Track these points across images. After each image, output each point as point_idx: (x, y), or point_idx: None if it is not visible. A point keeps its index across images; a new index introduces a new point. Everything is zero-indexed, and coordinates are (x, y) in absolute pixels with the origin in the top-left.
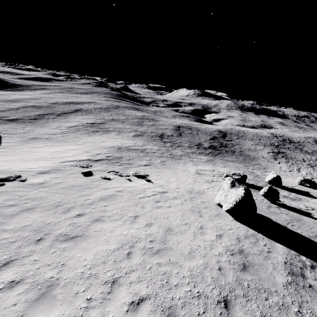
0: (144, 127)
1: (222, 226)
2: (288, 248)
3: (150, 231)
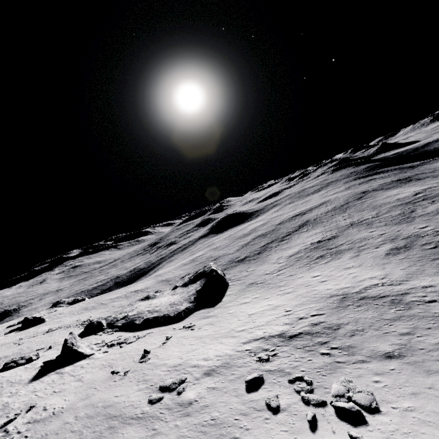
0: (417, 221)
1: None
2: None
3: None
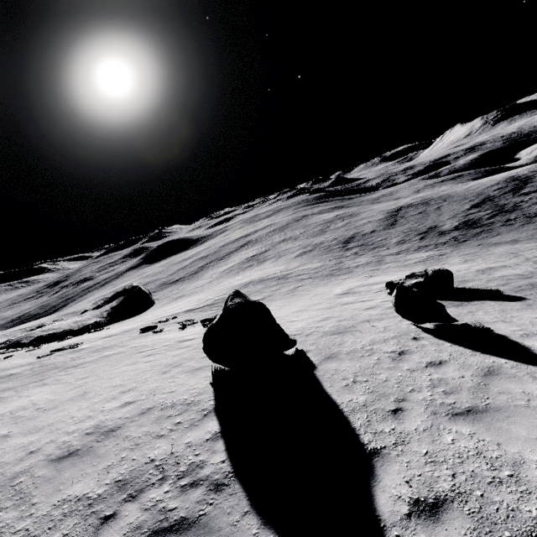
0: (327, 234)
1: (166, 387)
2: (222, 433)
3: (61, 396)
